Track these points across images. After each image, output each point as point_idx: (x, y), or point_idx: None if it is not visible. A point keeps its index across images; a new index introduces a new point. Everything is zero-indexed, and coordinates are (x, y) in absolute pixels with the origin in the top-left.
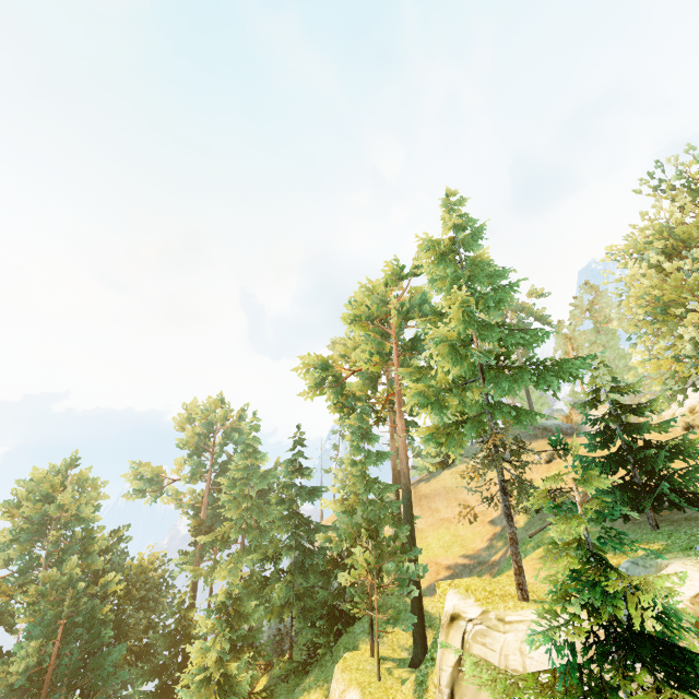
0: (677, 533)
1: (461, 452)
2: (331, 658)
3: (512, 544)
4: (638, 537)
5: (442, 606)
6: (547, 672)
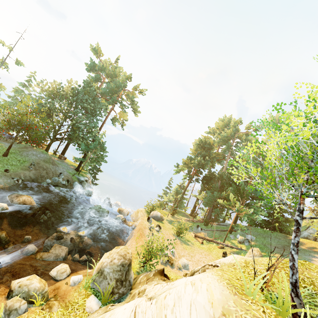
0: None
1: None
2: None
3: None
4: None
5: None
6: None
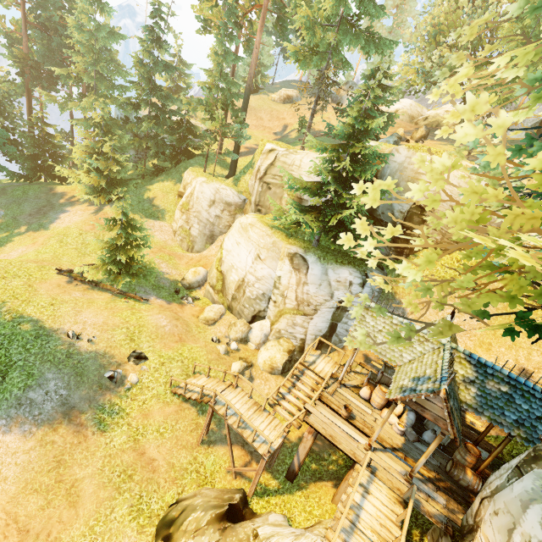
0: None
1: (263, 87)
2: (175, 171)
3: (308, 128)
4: None
5: (261, 150)
6: (331, 145)
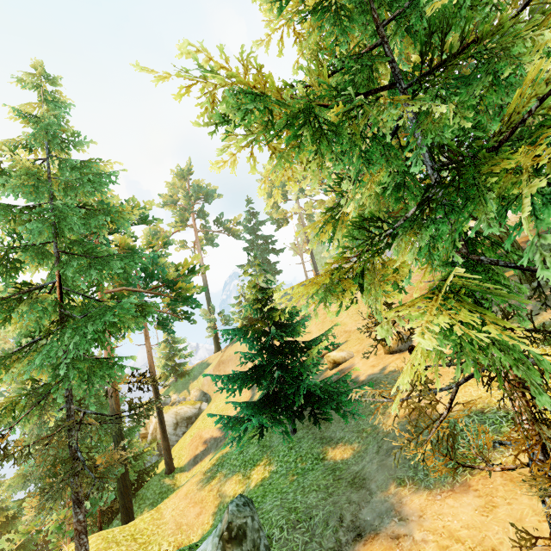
0: (295, 448)
1: None
2: None
3: (76, 536)
4: (275, 447)
5: None
6: None
